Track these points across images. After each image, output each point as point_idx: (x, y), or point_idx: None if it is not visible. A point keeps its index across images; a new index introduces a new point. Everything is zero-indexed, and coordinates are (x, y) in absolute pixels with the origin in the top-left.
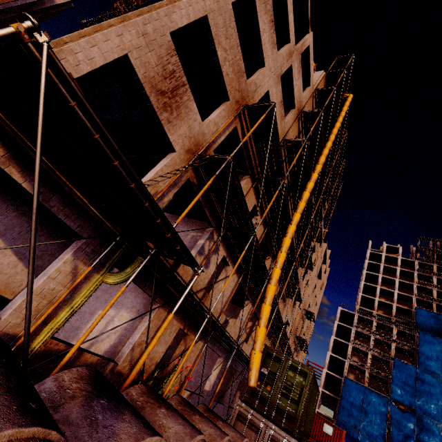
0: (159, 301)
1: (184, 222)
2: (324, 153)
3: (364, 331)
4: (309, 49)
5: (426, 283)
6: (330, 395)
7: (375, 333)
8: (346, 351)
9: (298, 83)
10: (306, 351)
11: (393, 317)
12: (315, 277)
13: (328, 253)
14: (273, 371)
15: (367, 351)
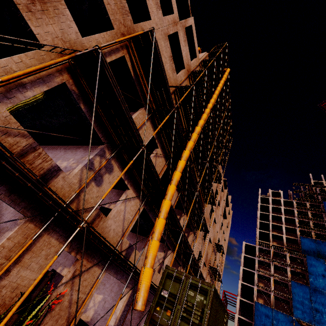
0: (24, 213)
1: (82, 149)
2: (211, 101)
3: (265, 260)
4: (191, 28)
5: (304, 217)
6: (245, 320)
7: (273, 260)
8: (253, 278)
9: (185, 49)
10: (220, 280)
11: (284, 246)
12: (221, 216)
13: (229, 198)
14: (174, 292)
15: (270, 277)
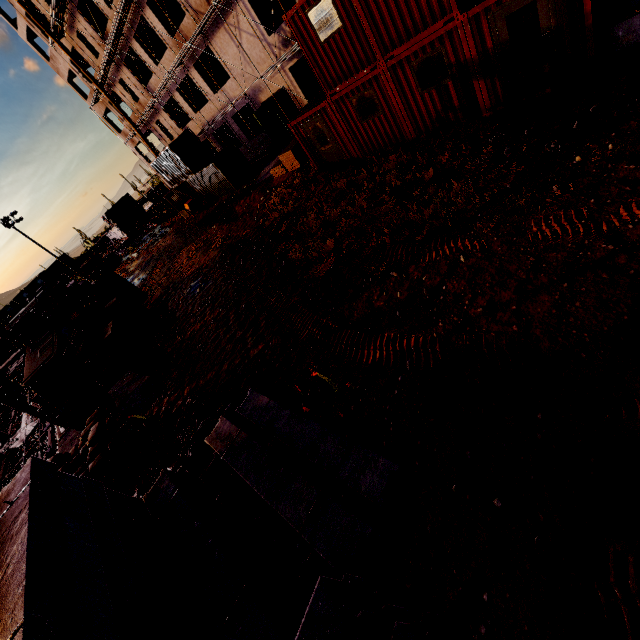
0: None
1: None
2: None
3: None
4: None
5: None
6: None
7: None
8: None
9: None
10: None
11: None
12: None
13: None
14: None
15: None
